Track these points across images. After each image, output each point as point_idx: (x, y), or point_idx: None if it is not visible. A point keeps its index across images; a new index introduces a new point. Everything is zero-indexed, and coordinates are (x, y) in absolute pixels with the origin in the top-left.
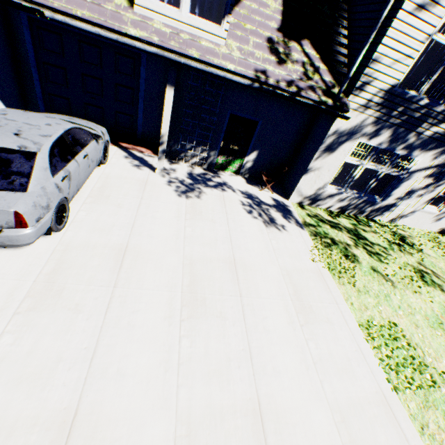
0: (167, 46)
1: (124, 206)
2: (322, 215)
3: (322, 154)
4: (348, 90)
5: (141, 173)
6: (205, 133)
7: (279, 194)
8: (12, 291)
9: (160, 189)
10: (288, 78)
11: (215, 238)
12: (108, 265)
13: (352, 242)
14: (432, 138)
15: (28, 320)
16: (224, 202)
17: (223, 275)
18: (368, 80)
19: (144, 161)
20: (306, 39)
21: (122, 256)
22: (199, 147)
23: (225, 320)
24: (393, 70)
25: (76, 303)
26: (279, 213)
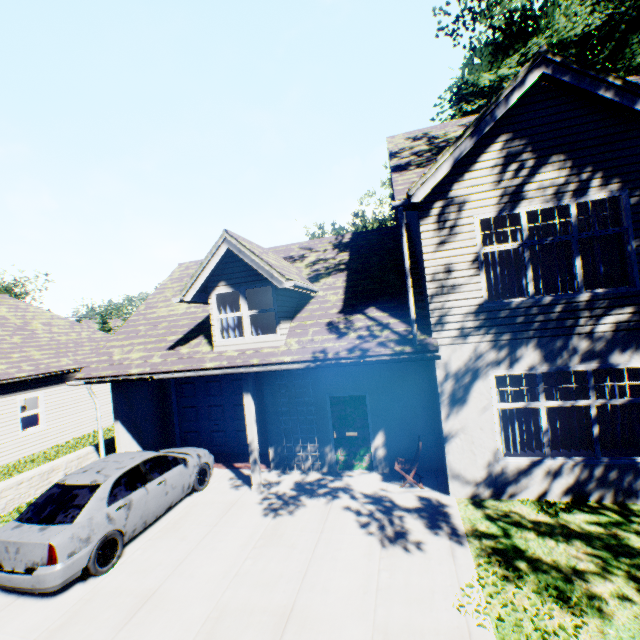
0: (233, 364)
1: (189, 537)
2: (522, 513)
3: (450, 407)
4: (430, 329)
5: (235, 493)
6: (308, 426)
7: (435, 487)
8: None
9: (246, 509)
10: (350, 346)
11: (280, 572)
12: (116, 618)
13: (595, 563)
14: (623, 330)
15: None
16: (328, 514)
17: (256, 638)
18: (441, 312)
19: (249, 478)
20: (371, 307)
21: (141, 605)
22: (307, 444)
23: None
24: (463, 293)
25: None
26: (420, 520)
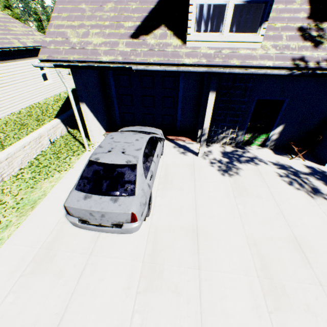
0: (213, 63)
1: (184, 188)
2: None
3: None
4: None
5: (187, 158)
6: (234, 119)
7: (310, 160)
8: (131, 271)
9: (205, 170)
10: None
11: (267, 214)
12: (187, 246)
13: None
14: None
15: (147, 300)
16: (261, 176)
17: (291, 257)
18: None
19: (187, 148)
20: None
21: (196, 236)
22: (228, 130)
23: (316, 317)
24: None
25: (174, 285)
26: (320, 181)
